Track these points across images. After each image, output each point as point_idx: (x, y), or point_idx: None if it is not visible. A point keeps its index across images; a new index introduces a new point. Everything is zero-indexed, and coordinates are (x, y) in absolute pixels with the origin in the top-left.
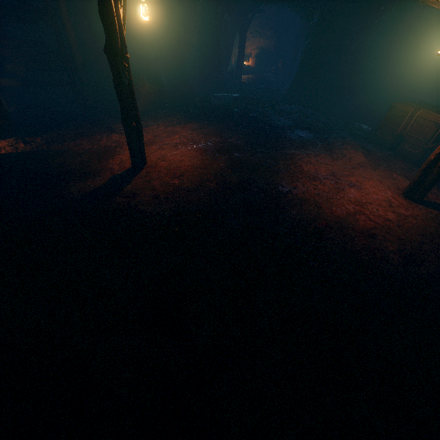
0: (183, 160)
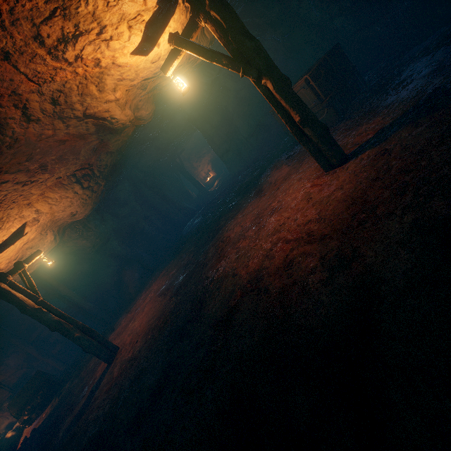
0: (143, 320)
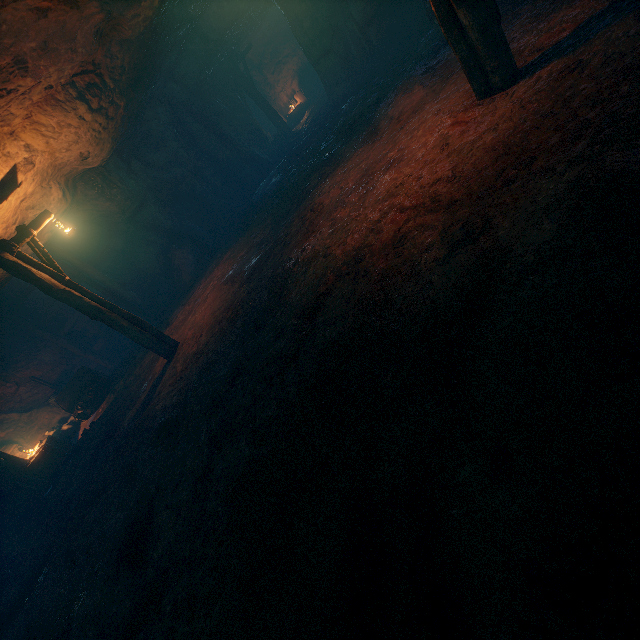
0: (206, 313)
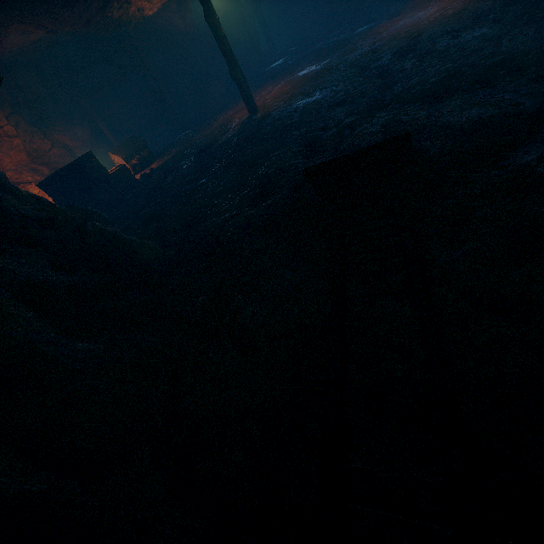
0: (282, 90)
